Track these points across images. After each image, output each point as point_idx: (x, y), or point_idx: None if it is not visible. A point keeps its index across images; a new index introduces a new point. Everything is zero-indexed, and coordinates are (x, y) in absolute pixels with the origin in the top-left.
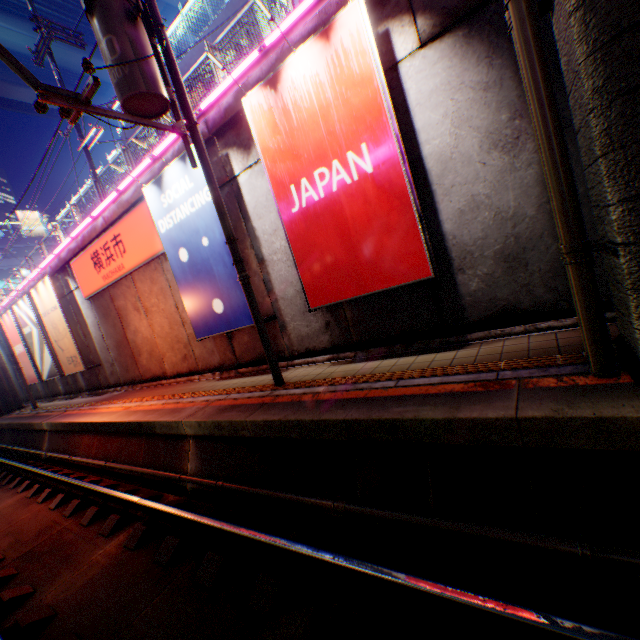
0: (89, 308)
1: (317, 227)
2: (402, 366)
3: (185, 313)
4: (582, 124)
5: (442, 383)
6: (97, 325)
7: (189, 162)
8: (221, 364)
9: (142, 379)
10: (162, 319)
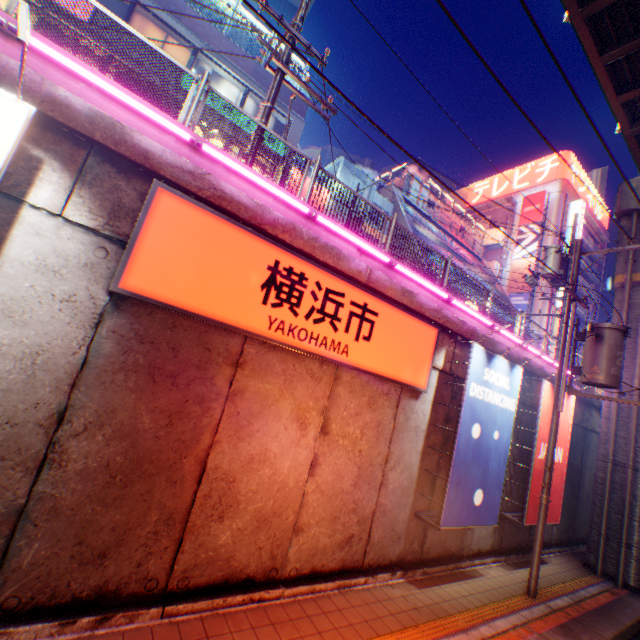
0: (69, 302)
1: (541, 473)
2: (555, 575)
3: (393, 472)
4: (619, 502)
5: (599, 591)
6: (59, 368)
7: (512, 371)
8: (399, 557)
9: (158, 587)
10: (347, 463)
